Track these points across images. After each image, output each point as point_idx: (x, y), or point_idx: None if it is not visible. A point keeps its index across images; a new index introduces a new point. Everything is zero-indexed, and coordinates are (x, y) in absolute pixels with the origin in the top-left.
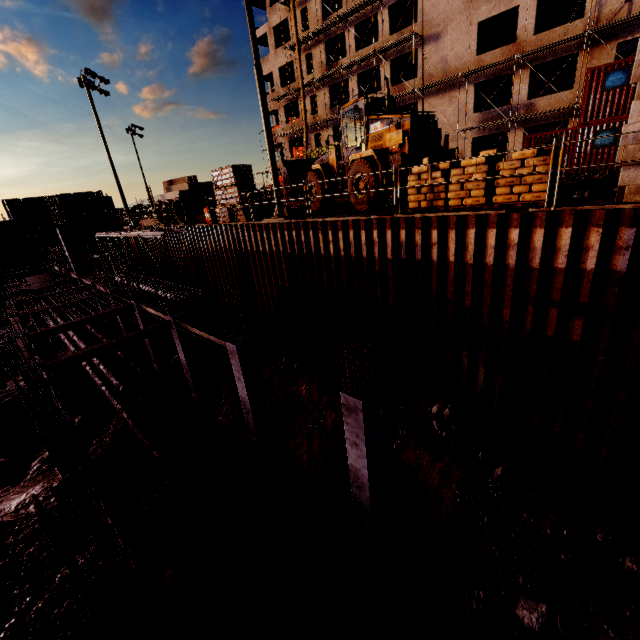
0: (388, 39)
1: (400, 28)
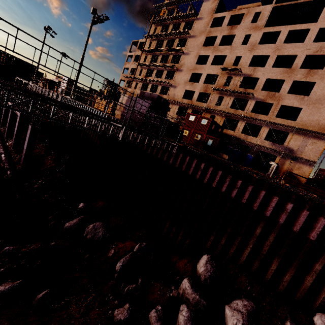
0: (164, 79)
1: (171, 79)
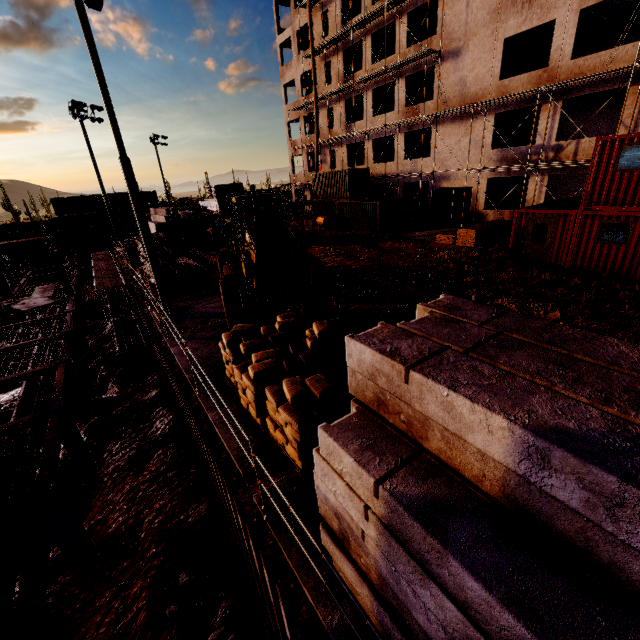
0: (405, 52)
1: (425, 36)
